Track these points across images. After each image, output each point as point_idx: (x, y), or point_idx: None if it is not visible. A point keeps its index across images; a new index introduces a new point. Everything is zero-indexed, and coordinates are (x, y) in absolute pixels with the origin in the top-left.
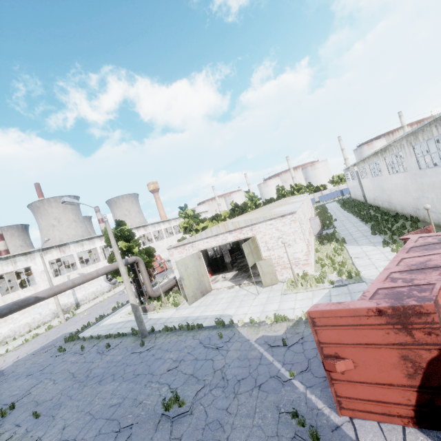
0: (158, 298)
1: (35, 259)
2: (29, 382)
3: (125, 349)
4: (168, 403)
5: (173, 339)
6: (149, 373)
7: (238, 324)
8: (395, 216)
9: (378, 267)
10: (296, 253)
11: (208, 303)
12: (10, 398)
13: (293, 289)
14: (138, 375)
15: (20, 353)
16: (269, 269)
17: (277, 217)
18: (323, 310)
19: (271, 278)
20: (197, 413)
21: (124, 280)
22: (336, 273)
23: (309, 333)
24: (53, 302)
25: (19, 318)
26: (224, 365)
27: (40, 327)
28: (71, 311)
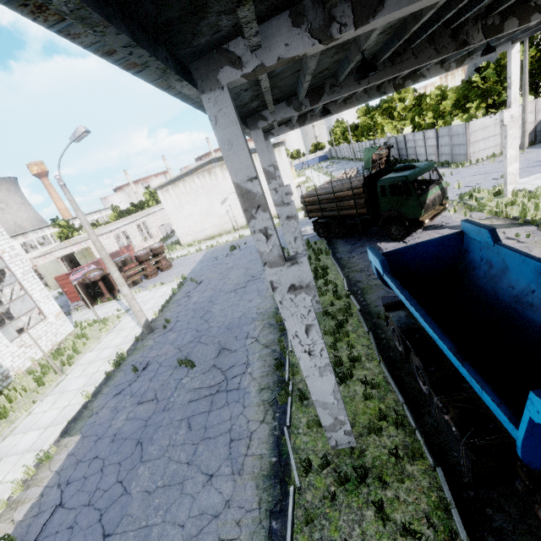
0: None
1: None
2: None
3: None
4: None
5: None
6: None
7: None
8: None
9: None
10: None
11: None
12: None
13: None
14: None
15: None
16: None
17: (99, 235)
18: (57, 276)
19: None
20: None
21: None
22: None
23: None
24: None
25: None
26: None
27: None
28: None
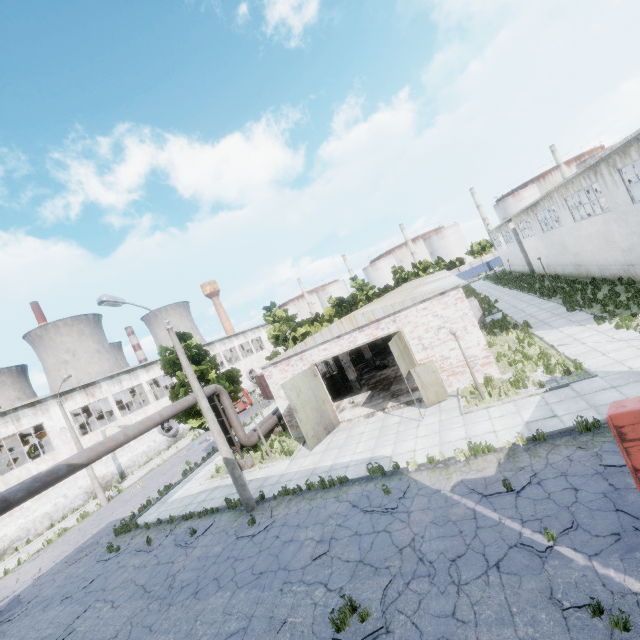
0: (253, 448)
1: (49, 411)
2: (69, 610)
3: (223, 534)
4: (340, 618)
5: (302, 506)
6: (281, 567)
7: (408, 468)
8: (592, 281)
9: (607, 353)
10: (470, 349)
11: (341, 443)
12: None
13: (477, 404)
14: (261, 574)
15: (42, 563)
16: (431, 377)
17: (433, 296)
18: None
19: (437, 391)
20: (399, 630)
21: (208, 420)
22: (543, 370)
23: (543, 465)
24: (83, 475)
25: (32, 506)
26: (413, 538)
27: (68, 517)
28: (113, 486)
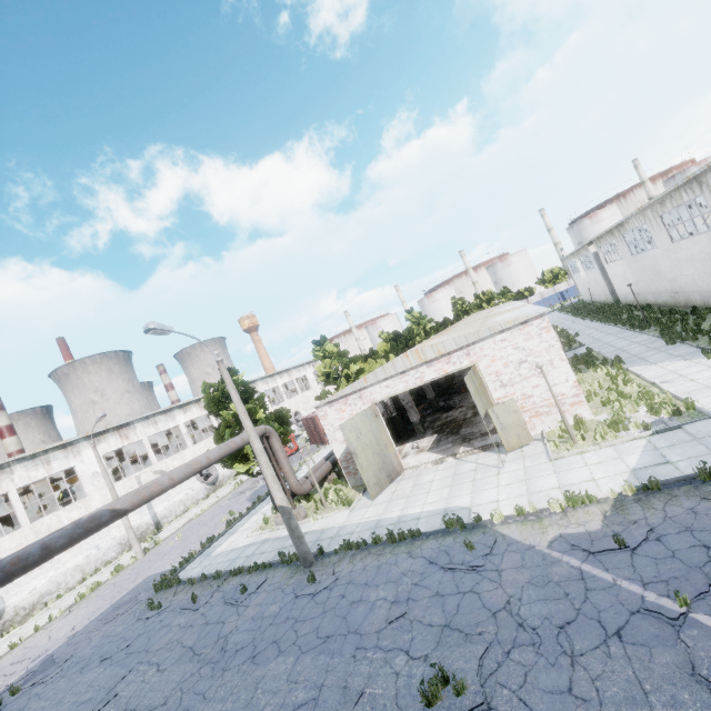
0: (305, 497)
1: (81, 453)
2: (109, 672)
3: (279, 592)
4: (431, 690)
5: (369, 562)
6: (351, 631)
7: (492, 520)
8: (694, 311)
9: None
10: (556, 386)
11: (408, 493)
12: (80, 708)
13: (568, 449)
14: (328, 637)
15: (75, 620)
16: (512, 418)
17: (513, 326)
18: None
19: (518, 434)
20: (503, 707)
21: (262, 464)
22: (647, 410)
23: (660, 518)
24: (117, 524)
25: (63, 558)
26: (507, 600)
27: (101, 571)
28: (149, 538)
